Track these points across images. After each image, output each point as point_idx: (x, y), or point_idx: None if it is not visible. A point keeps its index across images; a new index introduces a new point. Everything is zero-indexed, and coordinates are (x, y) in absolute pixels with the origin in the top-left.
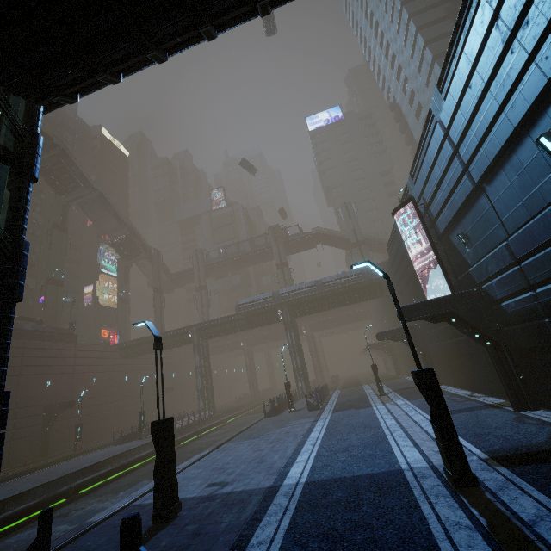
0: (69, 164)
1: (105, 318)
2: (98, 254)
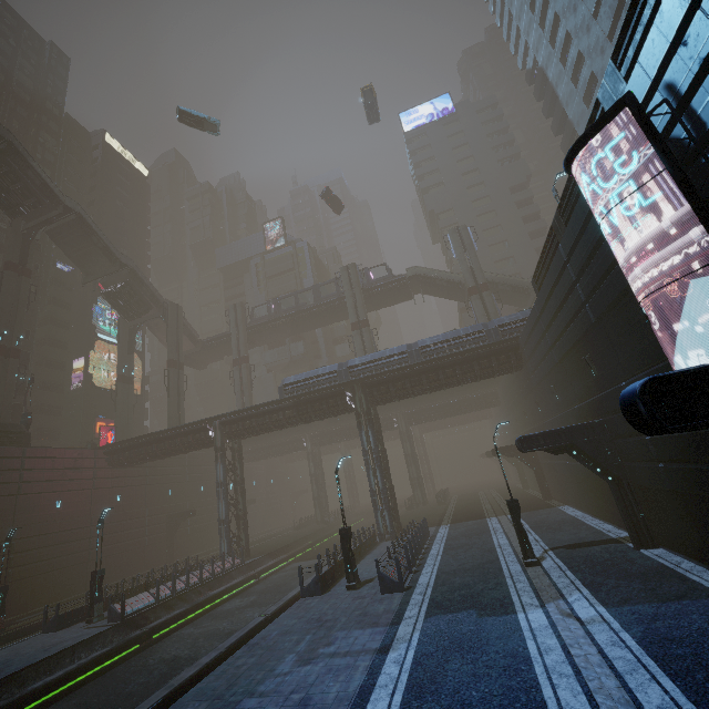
0: (22, 166)
1: (103, 406)
2: (94, 312)
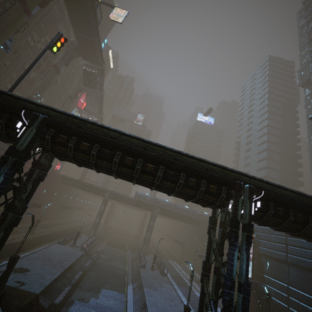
0: (101, 76)
1: None
2: (71, 113)
